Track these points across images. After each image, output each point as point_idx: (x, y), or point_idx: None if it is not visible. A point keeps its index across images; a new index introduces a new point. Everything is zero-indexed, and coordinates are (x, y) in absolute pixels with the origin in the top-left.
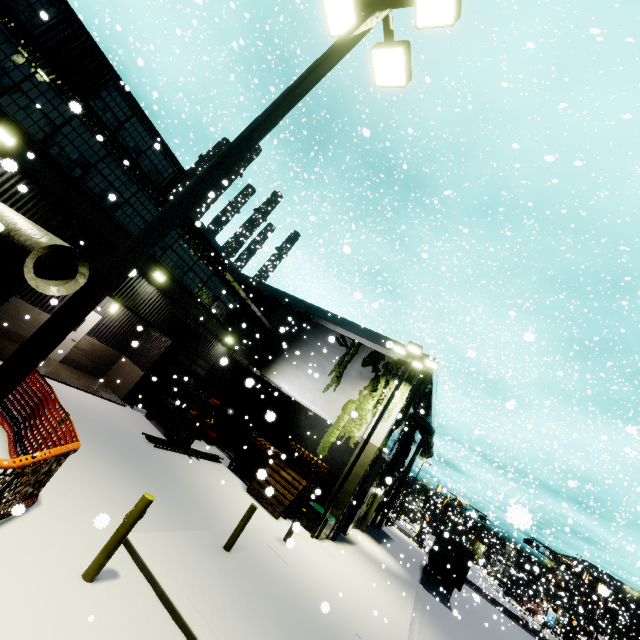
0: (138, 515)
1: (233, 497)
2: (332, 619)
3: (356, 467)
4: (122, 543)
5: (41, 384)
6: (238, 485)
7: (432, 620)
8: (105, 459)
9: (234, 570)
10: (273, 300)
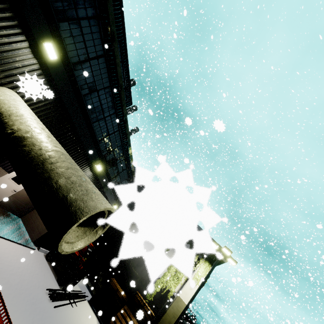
0: None
1: None
2: None
3: (171, 317)
4: None
5: (2, 321)
6: None
7: None
8: None
9: None
10: None
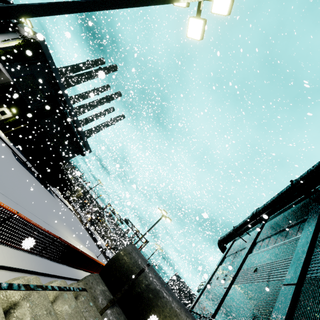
0: None
1: None
2: None
3: None
4: None
5: None
6: None
7: None
8: None
9: None
10: None
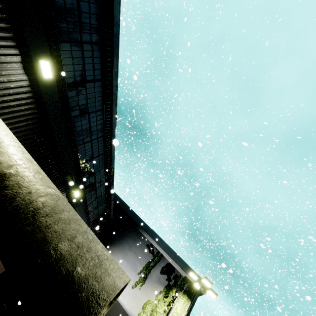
0: None
1: None
2: None
3: None
4: None
5: None
6: None
7: None
8: None
9: None
10: (114, 203)
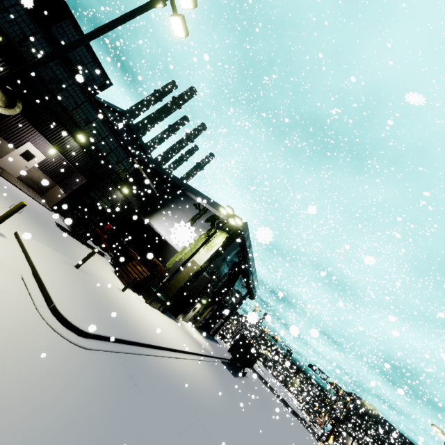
0: (17, 208)
1: (101, 268)
2: (126, 314)
3: (185, 275)
4: (14, 233)
5: None
6: (110, 268)
7: (212, 367)
8: (23, 215)
9: (75, 272)
10: (163, 177)
